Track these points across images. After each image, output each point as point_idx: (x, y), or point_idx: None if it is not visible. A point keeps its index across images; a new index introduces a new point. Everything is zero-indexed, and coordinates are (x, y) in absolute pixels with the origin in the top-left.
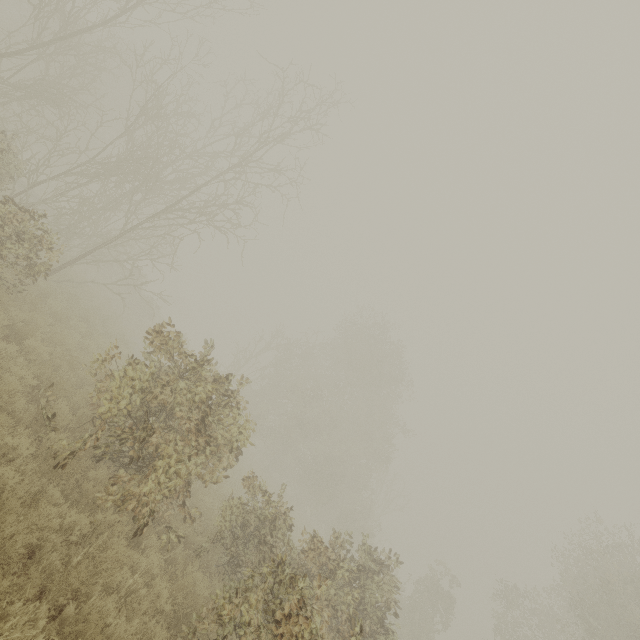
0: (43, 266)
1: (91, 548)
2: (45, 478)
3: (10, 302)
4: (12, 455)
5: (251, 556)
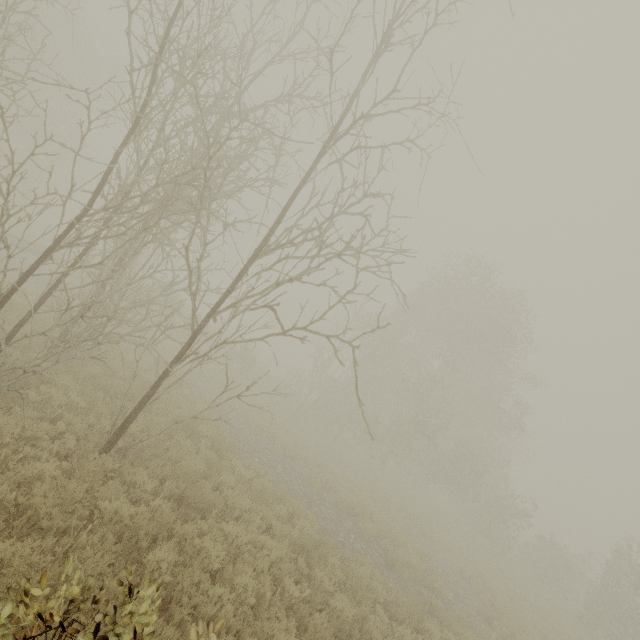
0: None
1: None
2: None
3: None
4: None
5: None
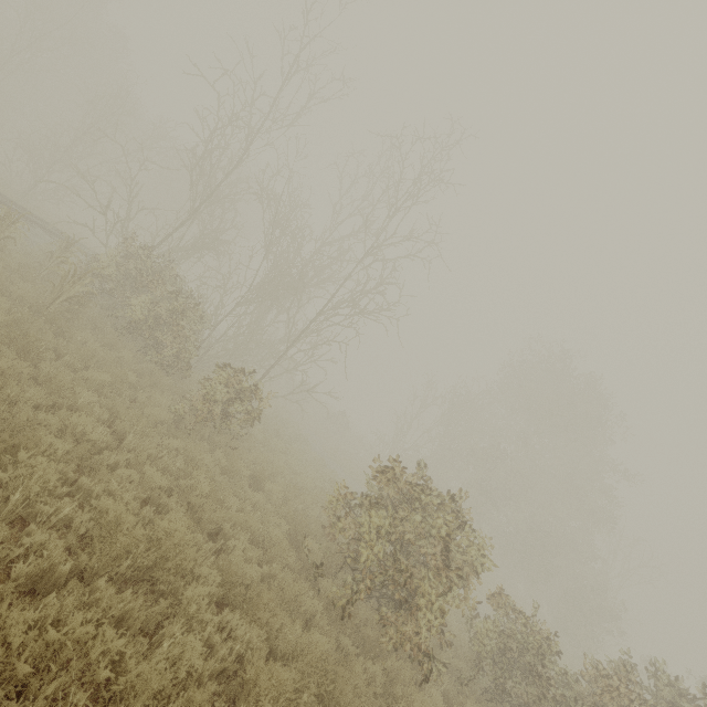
0: (255, 410)
1: (401, 704)
2: (332, 627)
3: (241, 449)
4: (310, 612)
5: (520, 685)
